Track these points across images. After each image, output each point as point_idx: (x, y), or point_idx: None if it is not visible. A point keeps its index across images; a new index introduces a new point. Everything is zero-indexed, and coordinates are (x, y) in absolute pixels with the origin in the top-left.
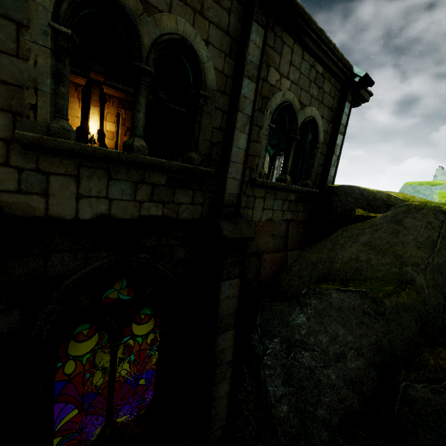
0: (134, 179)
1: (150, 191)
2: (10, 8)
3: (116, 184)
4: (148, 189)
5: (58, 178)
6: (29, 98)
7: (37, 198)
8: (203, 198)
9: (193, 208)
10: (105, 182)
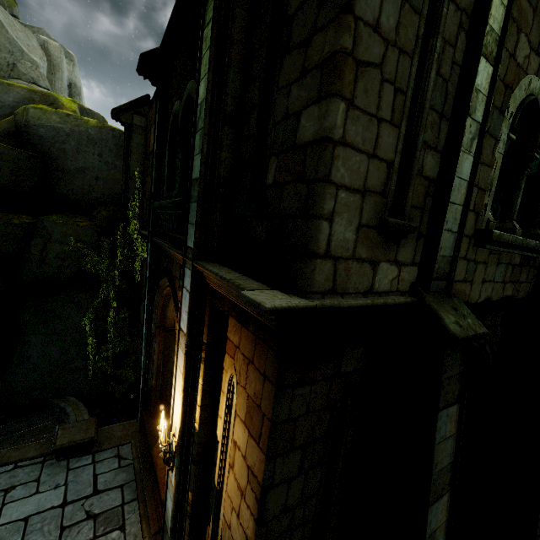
0: (507, 261)
1: (510, 271)
2: (496, 129)
3: (499, 267)
4: (510, 270)
5: (479, 265)
6: (485, 199)
7: (468, 286)
8: (532, 275)
9: (525, 286)
10: (495, 266)
